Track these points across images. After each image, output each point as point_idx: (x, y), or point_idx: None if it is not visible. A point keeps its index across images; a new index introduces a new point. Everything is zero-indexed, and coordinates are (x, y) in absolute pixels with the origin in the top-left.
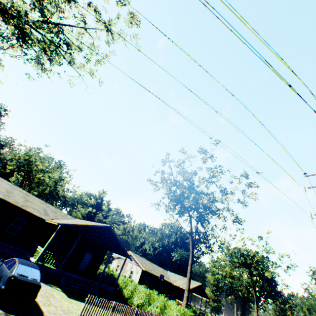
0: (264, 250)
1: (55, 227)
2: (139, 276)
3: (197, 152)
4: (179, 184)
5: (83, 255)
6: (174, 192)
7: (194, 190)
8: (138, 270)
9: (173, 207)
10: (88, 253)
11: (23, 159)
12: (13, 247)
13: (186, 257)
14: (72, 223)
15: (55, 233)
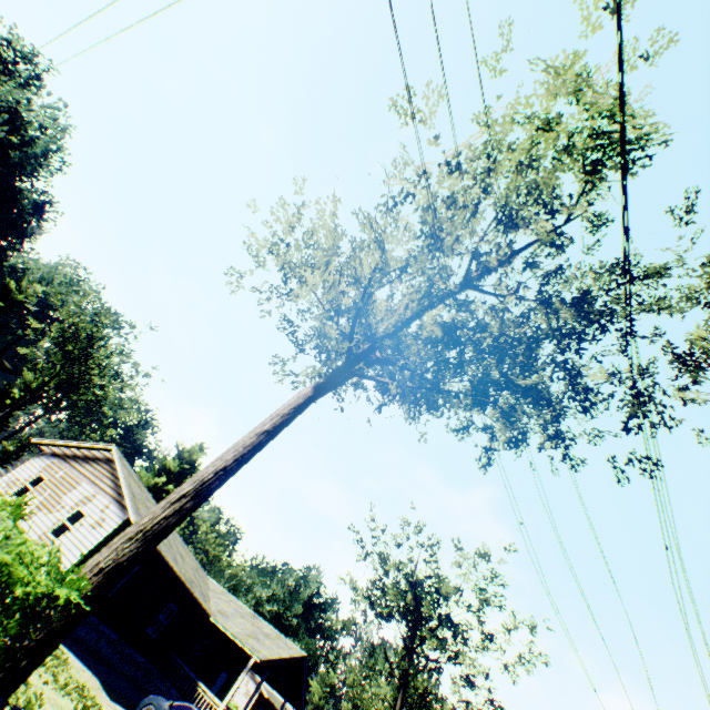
0: (468, 708)
1: (206, 621)
2: (251, 706)
3: (479, 556)
4: (421, 589)
5: (218, 676)
6: (403, 594)
7: (448, 621)
8: (249, 690)
9: (388, 617)
10: (225, 672)
11: (77, 322)
12: (142, 661)
13: (315, 660)
14: (272, 655)
15: (246, 673)
